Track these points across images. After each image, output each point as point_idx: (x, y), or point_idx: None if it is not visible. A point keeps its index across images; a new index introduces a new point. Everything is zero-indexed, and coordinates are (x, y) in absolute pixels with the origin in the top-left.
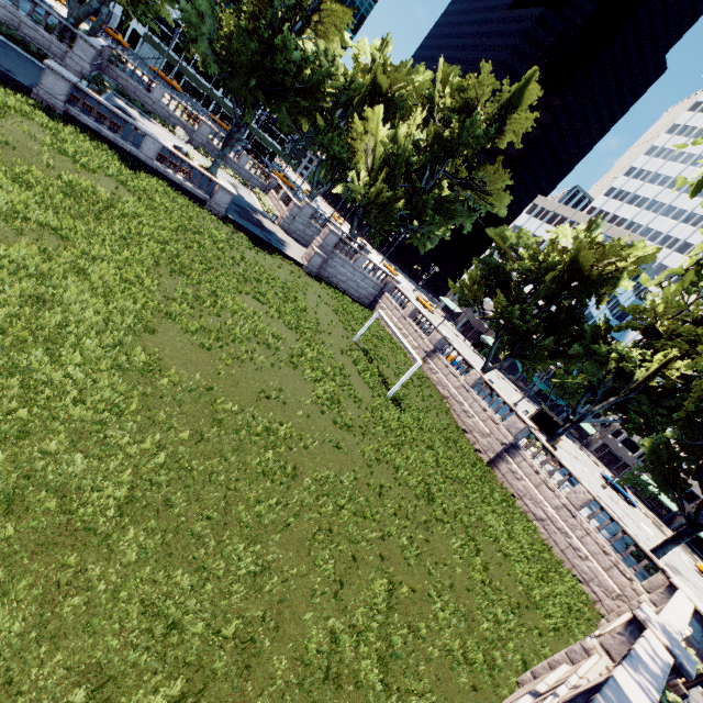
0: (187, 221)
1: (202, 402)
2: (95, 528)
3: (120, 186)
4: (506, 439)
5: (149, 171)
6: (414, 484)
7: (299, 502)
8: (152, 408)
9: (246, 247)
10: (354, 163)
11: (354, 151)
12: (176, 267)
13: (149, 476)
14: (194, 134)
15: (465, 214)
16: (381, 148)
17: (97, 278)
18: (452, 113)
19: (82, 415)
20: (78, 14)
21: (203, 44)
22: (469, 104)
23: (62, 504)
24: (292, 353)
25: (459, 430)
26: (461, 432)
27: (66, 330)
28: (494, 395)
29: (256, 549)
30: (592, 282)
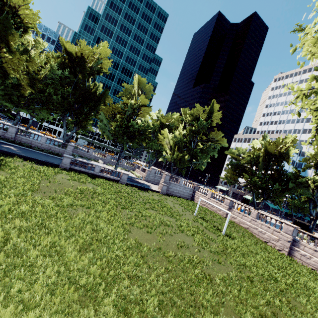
0: (116, 189)
1: (160, 255)
2: (155, 317)
3: (93, 185)
4: (289, 238)
5: (98, 177)
6: (262, 273)
7: (220, 291)
8: (146, 261)
9: (138, 191)
10: (163, 149)
11: (162, 145)
12: (123, 206)
13: (160, 290)
14: (105, 160)
15: (212, 151)
16: (171, 141)
17: (104, 217)
18: (192, 122)
19: (127, 269)
20: (66, 139)
21: (107, 133)
22: (196, 117)
23: (138, 309)
24: (178, 226)
25: (263, 242)
26: (264, 243)
27: (107, 238)
28: (267, 221)
29: (218, 317)
30: (279, 156)
